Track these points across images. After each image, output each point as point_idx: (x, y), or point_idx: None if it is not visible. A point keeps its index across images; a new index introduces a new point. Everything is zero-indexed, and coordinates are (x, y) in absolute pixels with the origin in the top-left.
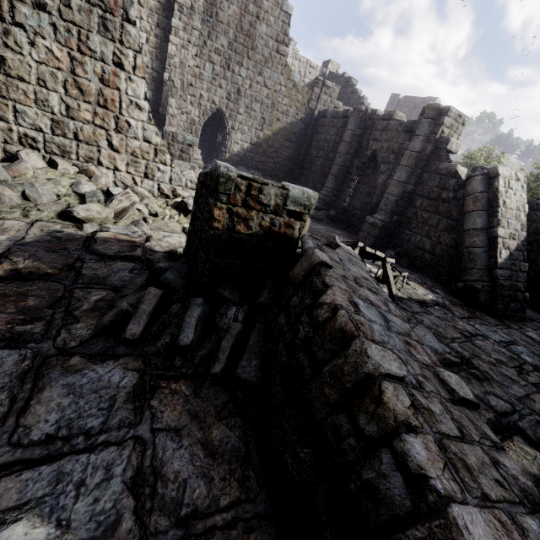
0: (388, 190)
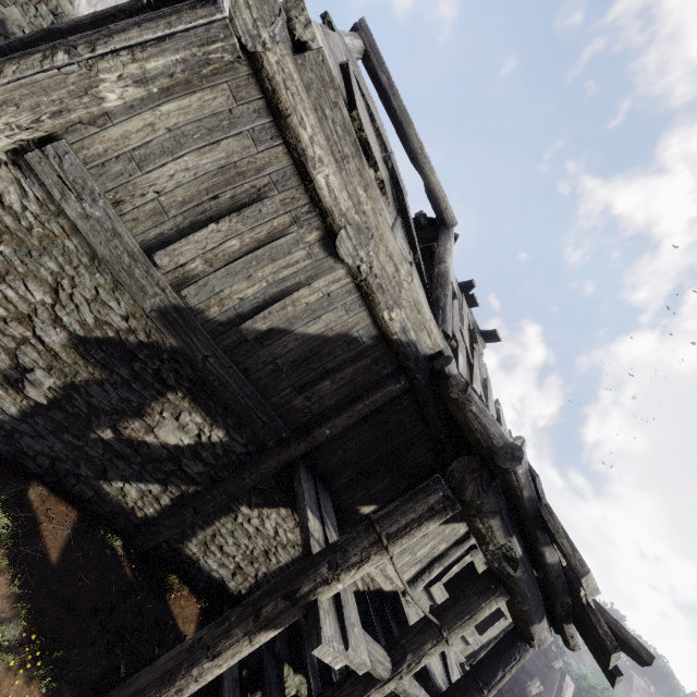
0: None
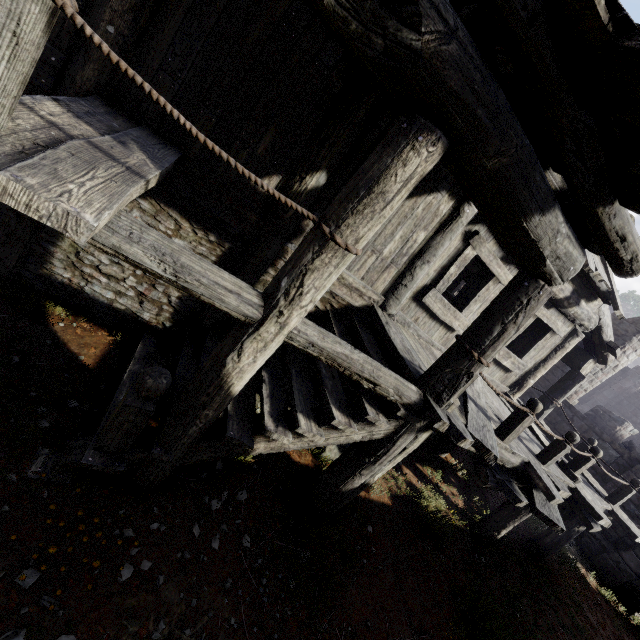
0: (598, 397)
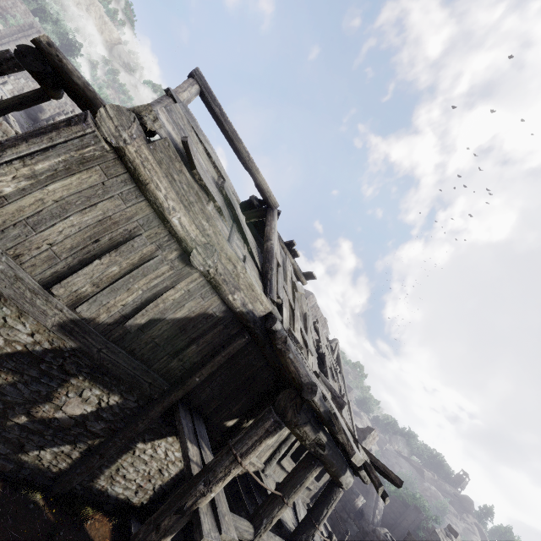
0: None
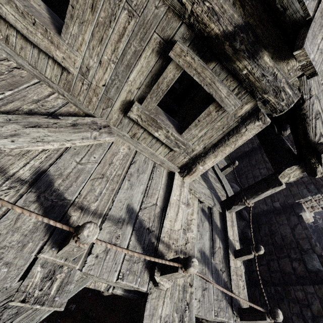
0: None
